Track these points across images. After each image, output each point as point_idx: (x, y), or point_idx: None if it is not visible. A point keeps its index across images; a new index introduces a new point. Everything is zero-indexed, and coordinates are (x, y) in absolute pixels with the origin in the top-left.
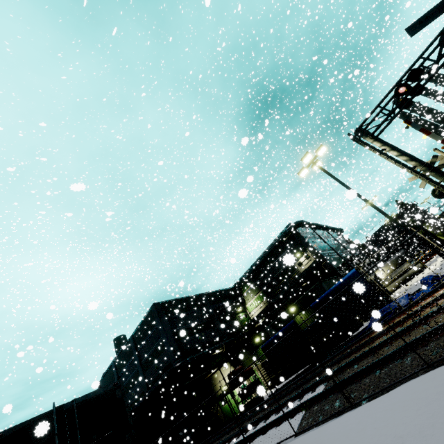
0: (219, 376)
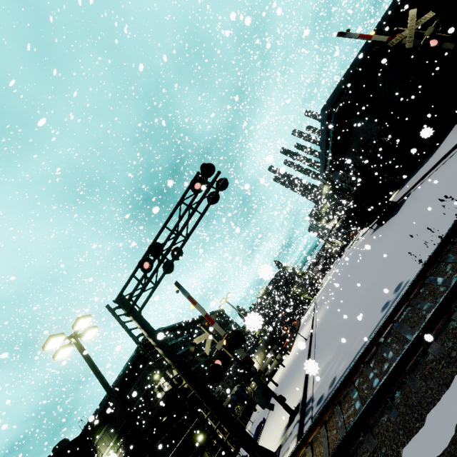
0: None
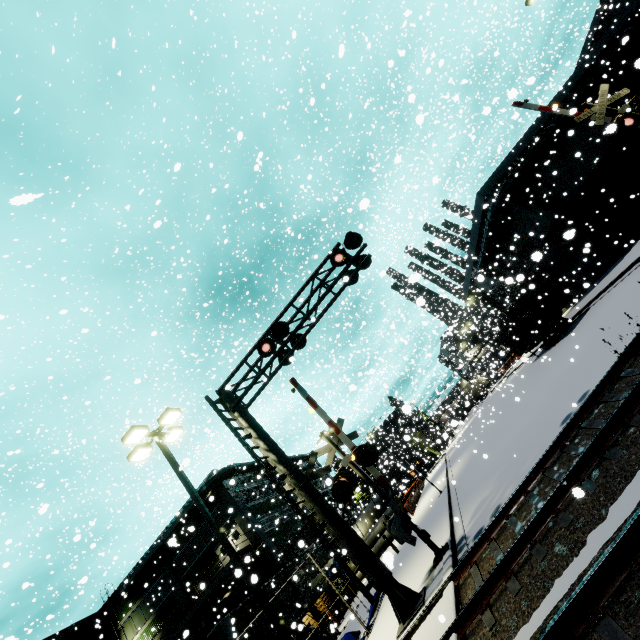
0: None
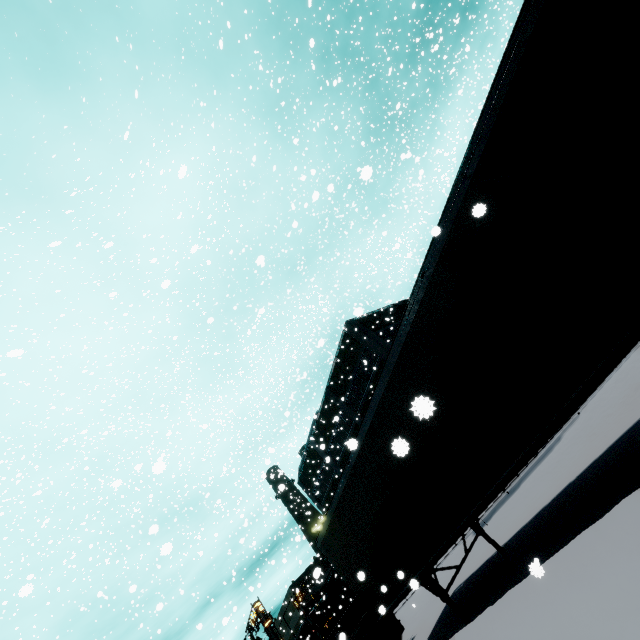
0: None
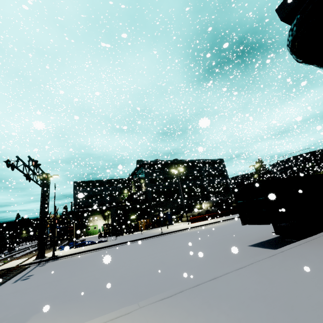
0: (93, 219)
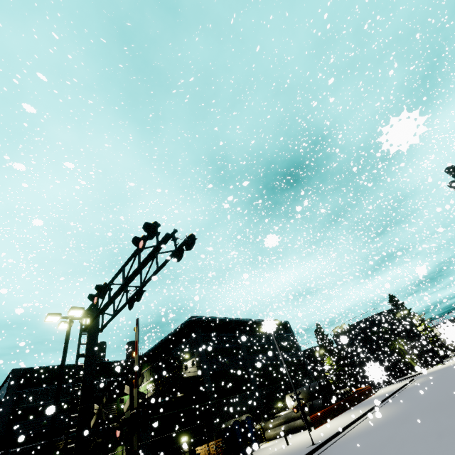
0: None
